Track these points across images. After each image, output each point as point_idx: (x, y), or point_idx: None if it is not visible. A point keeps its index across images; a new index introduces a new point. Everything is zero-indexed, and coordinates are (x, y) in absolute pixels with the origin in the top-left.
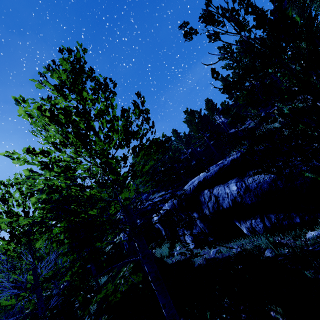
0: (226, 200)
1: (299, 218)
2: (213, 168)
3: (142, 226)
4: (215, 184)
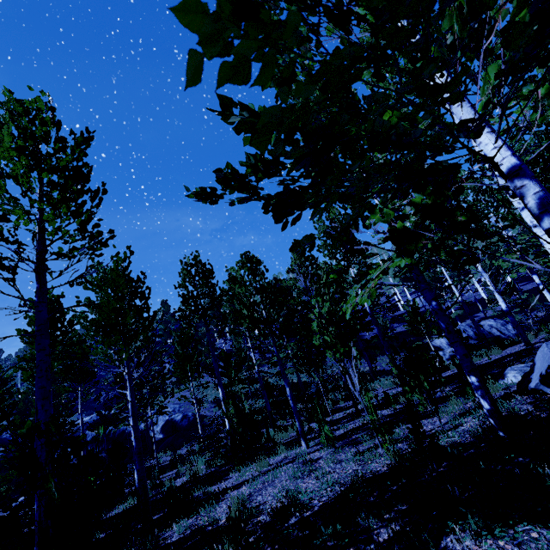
0: (90, 437)
1: (111, 446)
2: (94, 417)
3: (6, 455)
4: (90, 427)
